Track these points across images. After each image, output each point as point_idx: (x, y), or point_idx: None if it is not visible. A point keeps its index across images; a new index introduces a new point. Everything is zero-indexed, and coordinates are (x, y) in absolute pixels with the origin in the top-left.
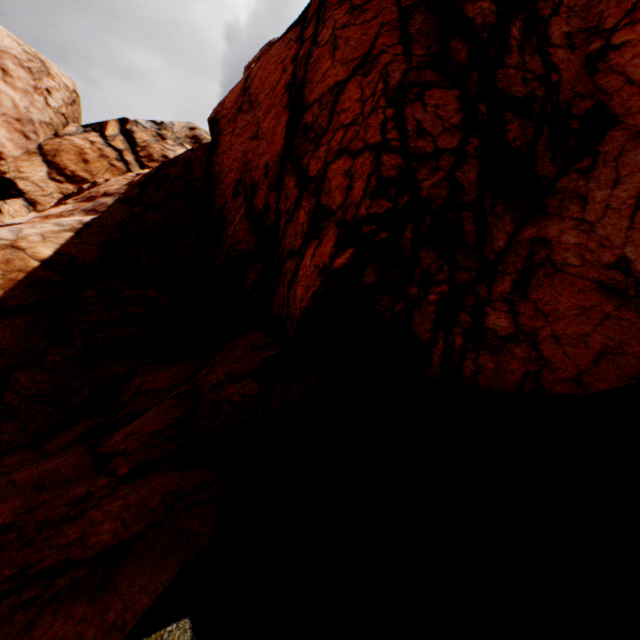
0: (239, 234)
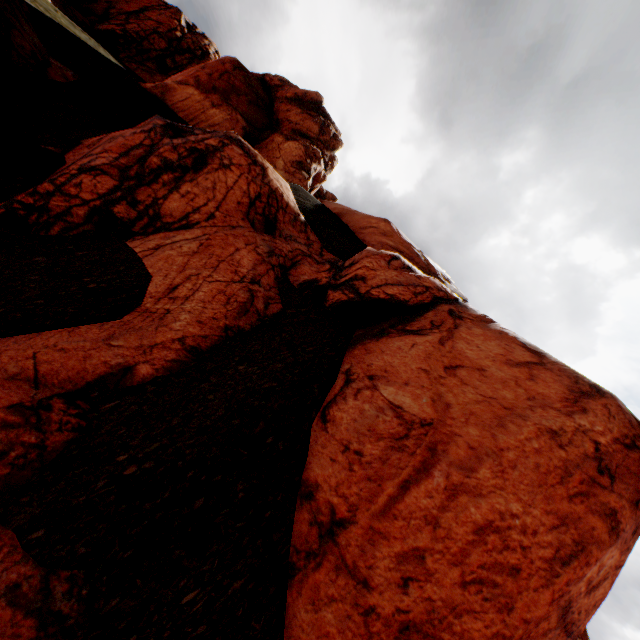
0: (99, 10)
